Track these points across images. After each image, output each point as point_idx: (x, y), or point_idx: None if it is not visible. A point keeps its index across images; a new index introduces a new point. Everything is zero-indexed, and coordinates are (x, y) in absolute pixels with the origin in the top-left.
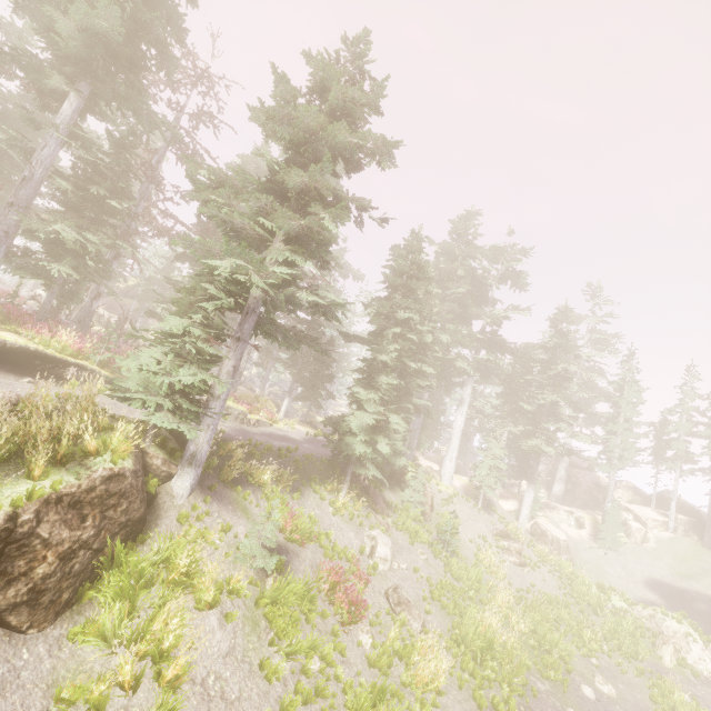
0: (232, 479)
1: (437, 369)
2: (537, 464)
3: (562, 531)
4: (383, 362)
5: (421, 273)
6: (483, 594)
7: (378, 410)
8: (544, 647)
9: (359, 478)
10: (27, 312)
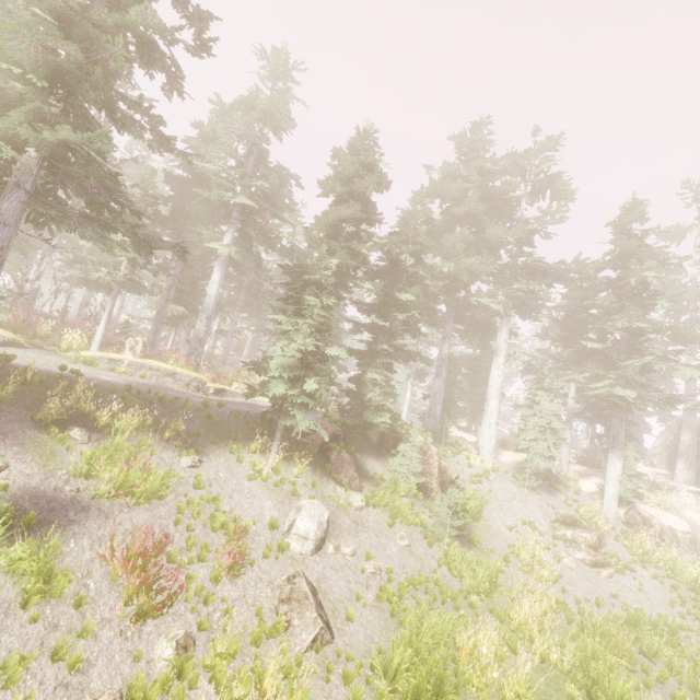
0: (67, 423)
1: (416, 294)
2: (620, 422)
3: (687, 521)
4: (318, 284)
5: (370, 174)
6: (505, 603)
7: (307, 341)
8: (598, 699)
9: (317, 440)
10: None
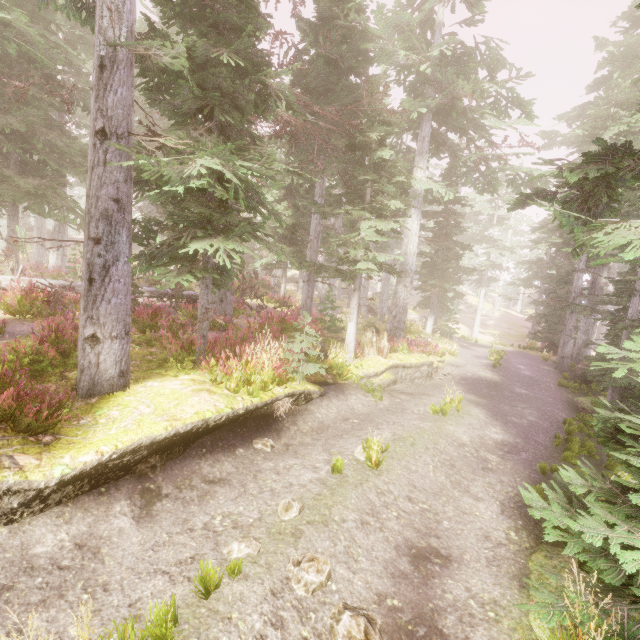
0: None
1: None
2: None
3: None
4: None
5: None
6: None
7: None
8: None
9: None
10: (159, 309)
